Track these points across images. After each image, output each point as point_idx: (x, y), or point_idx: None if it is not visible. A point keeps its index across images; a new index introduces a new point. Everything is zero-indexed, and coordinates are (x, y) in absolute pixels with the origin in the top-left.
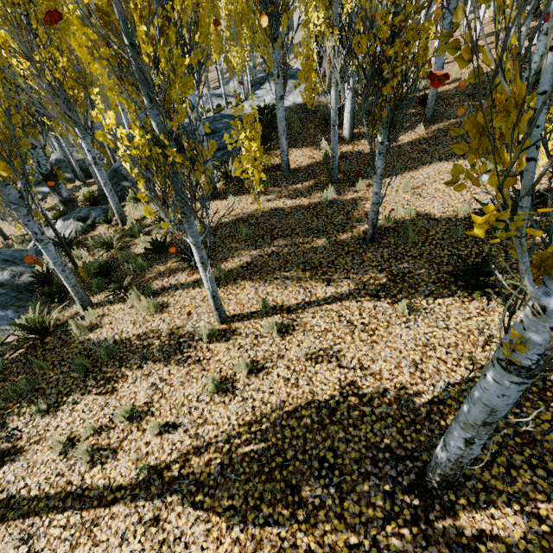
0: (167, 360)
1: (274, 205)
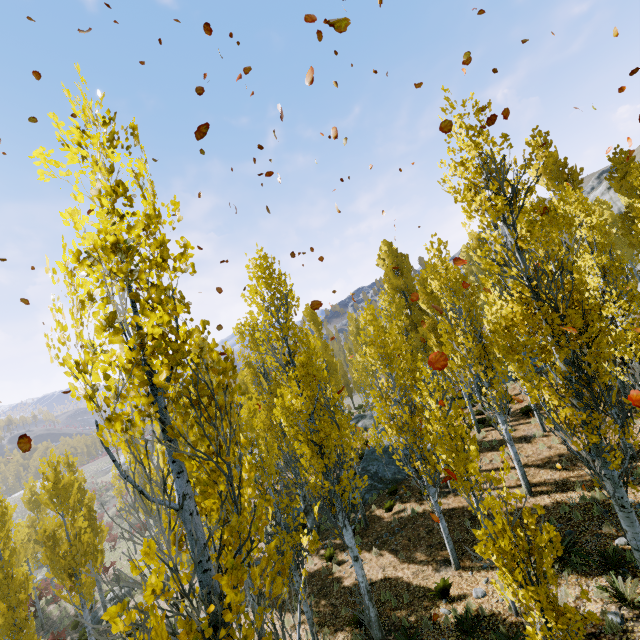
0: (520, 443)
1: None
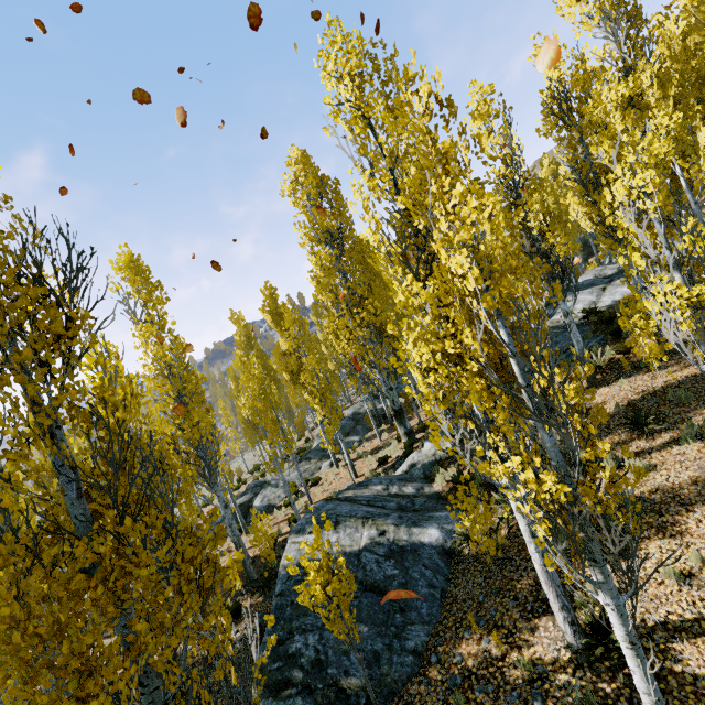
0: None
1: (686, 373)
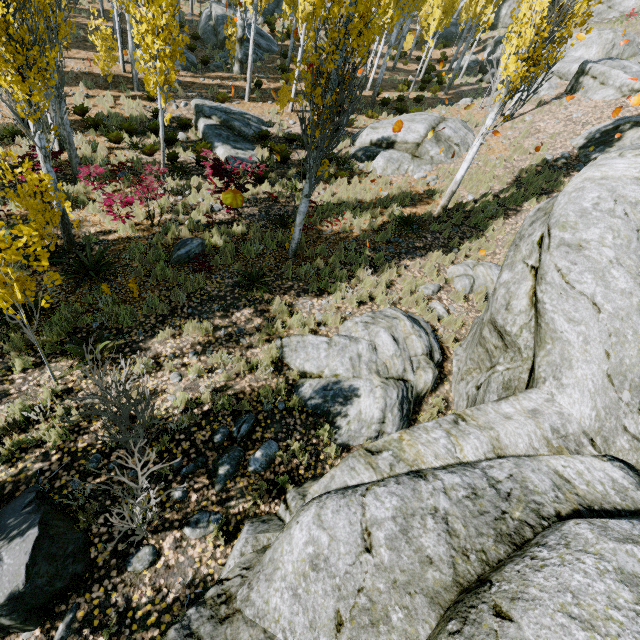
0: None
1: None
